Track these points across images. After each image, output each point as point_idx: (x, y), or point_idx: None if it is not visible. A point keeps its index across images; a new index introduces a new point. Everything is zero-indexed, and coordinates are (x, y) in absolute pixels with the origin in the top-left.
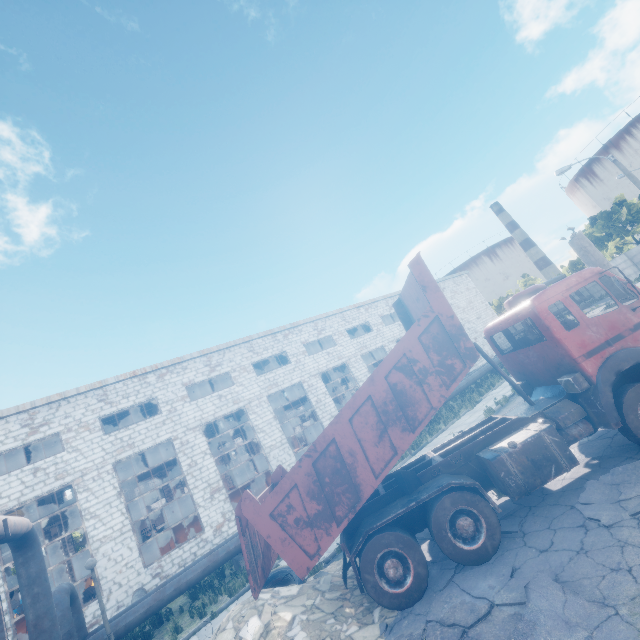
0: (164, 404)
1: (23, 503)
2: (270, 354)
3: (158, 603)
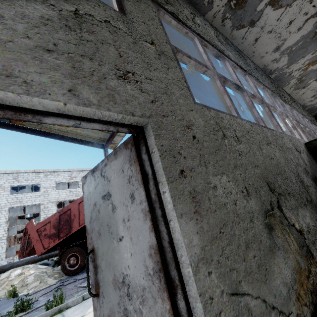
0: (43, 188)
1: None
2: None
3: (0, 270)
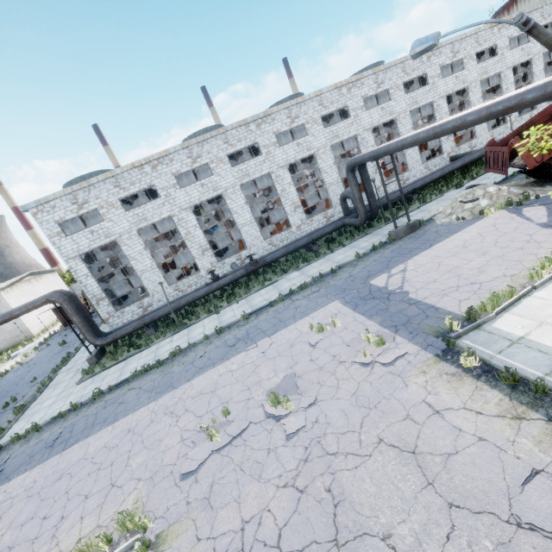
0: (352, 111)
1: (295, 161)
2: (415, 75)
3: (382, 205)
